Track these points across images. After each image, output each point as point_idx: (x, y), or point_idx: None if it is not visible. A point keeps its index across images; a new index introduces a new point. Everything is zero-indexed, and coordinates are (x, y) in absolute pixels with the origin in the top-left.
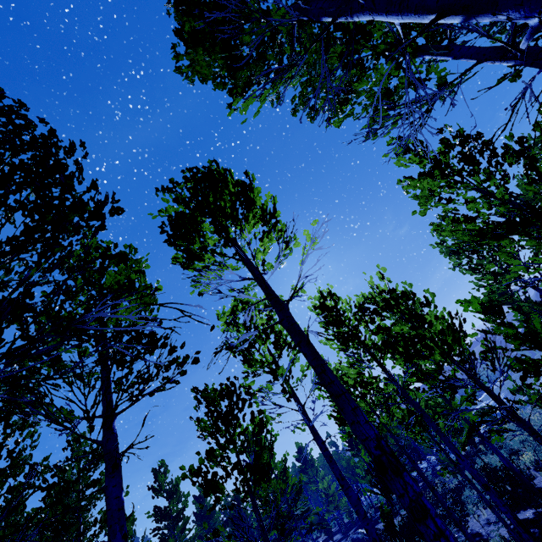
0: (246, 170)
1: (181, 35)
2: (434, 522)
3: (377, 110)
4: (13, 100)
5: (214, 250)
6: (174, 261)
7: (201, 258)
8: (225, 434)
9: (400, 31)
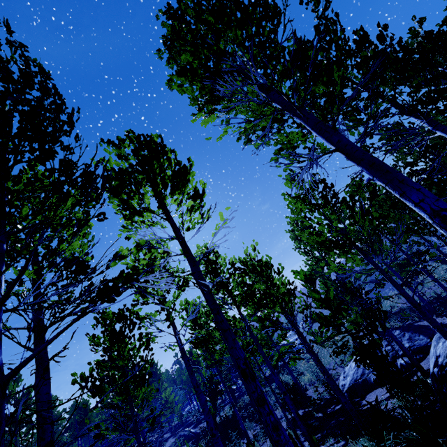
0: (189, 157)
1: (169, 47)
2: (268, 407)
3: (282, 147)
4: (38, 67)
5: (154, 211)
6: (119, 212)
7: (142, 215)
8: (118, 349)
9: (315, 136)
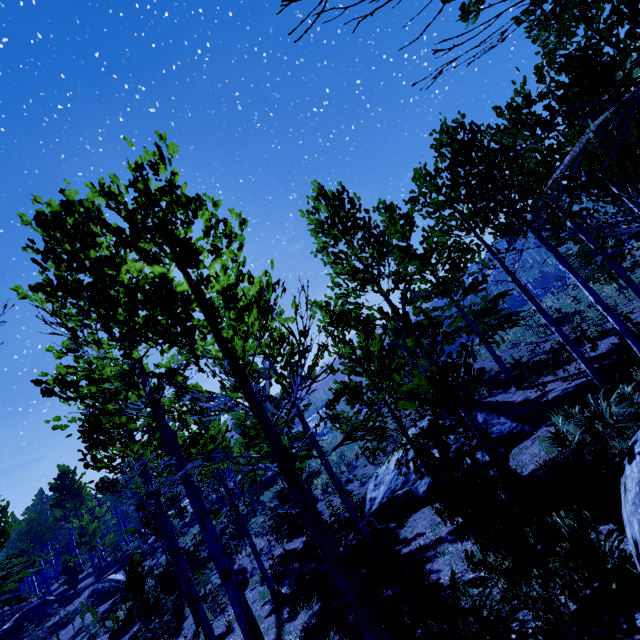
0: None
1: None
2: None
3: None
4: None
5: None
6: None
7: None
8: None
9: None
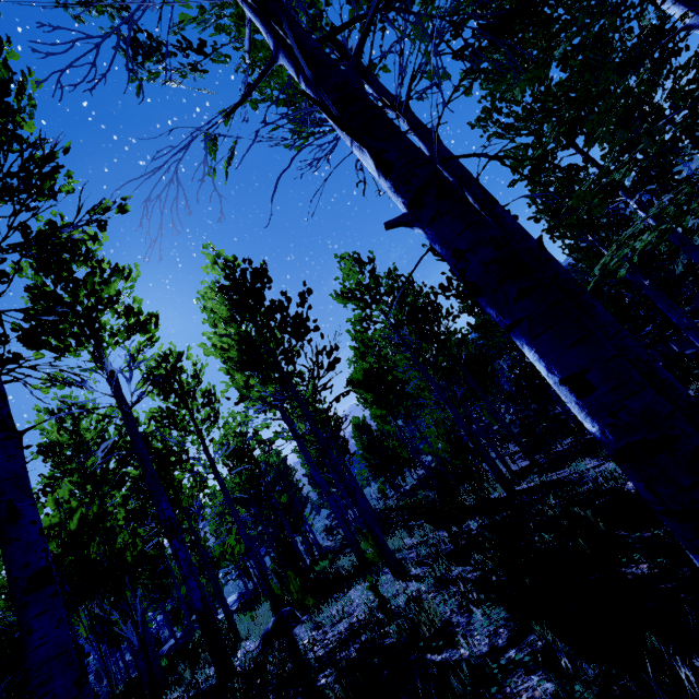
0: None
1: None
2: None
3: None
4: None
5: None
6: None
7: None
8: None
9: None
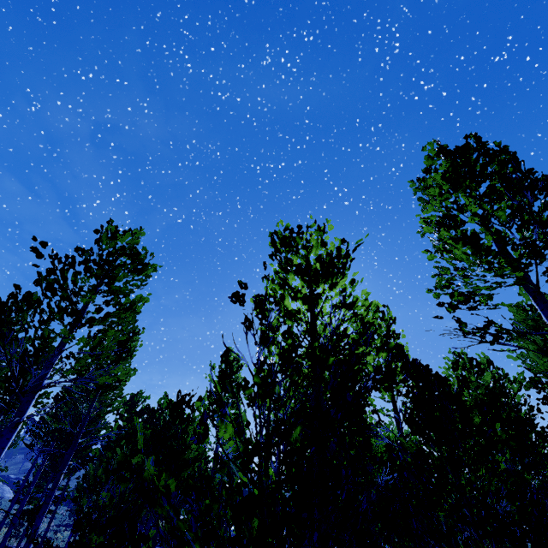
0: None
1: None
2: None
3: None
4: None
5: None
6: None
7: None
8: None
9: None
